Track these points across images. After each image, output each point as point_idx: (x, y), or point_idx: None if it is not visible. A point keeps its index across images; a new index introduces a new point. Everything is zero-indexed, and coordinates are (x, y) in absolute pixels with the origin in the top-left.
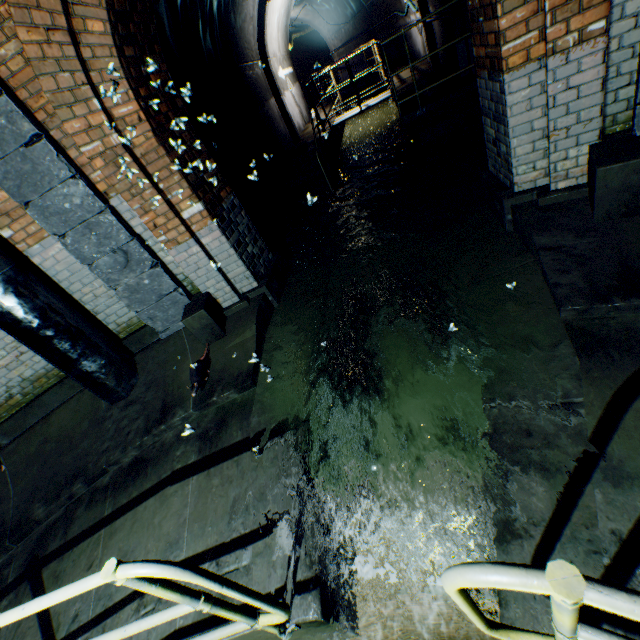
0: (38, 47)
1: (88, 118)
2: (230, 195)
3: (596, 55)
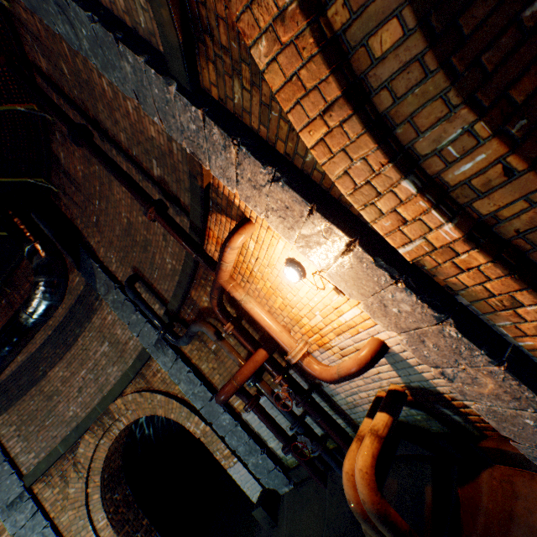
0: (75, 514)
1: (87, 534)
2: (154, 536)
3: (241, 465)
